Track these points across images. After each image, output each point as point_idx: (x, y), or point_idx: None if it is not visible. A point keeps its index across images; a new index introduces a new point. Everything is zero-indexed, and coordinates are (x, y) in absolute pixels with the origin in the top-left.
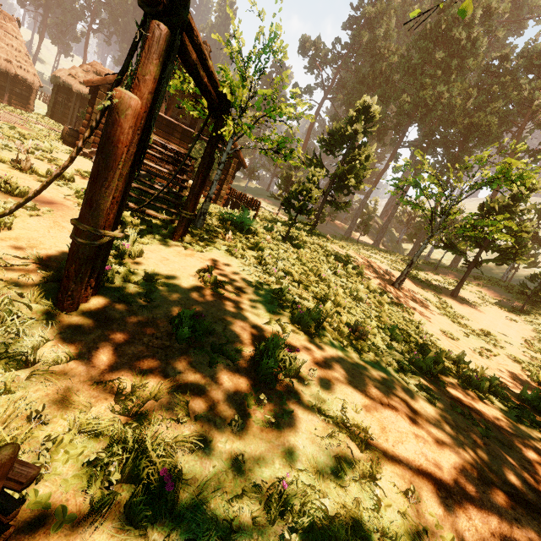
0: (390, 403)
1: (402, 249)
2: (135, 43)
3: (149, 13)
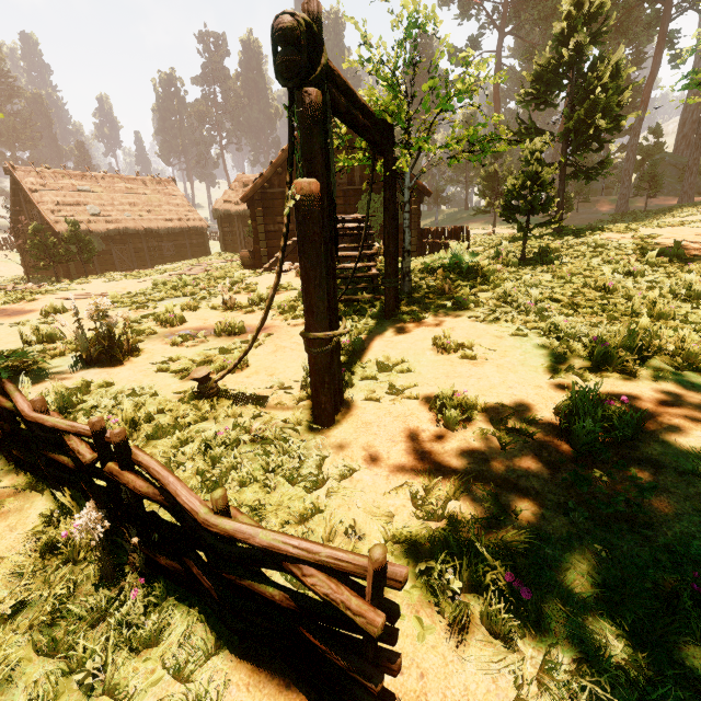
0: None
1: None
2: (291, 127)
3: (293, 87)
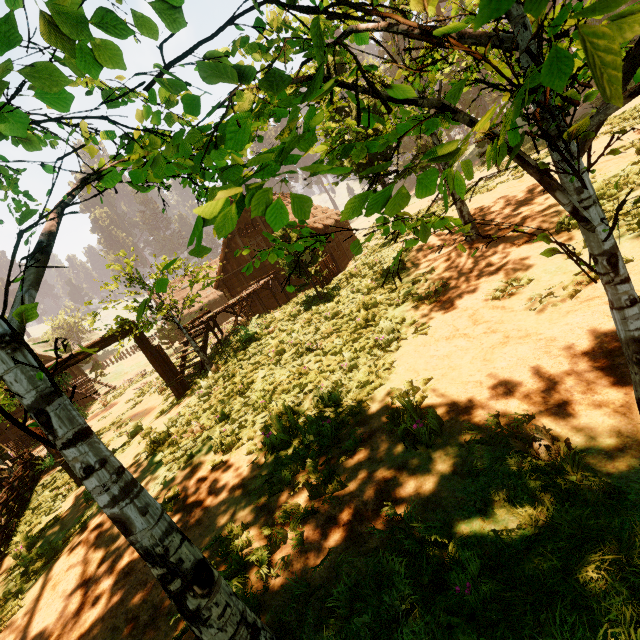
0: None
1: None
2: None
3: None
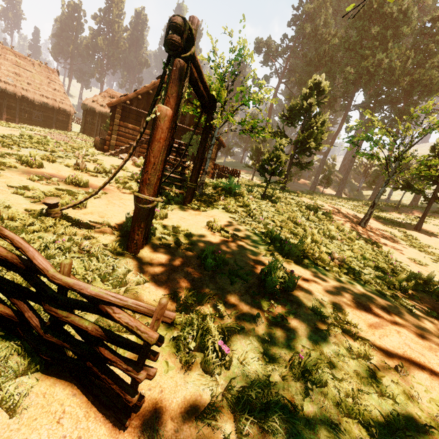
0: (372, 309)
1: (363, 196)
2: (164, 75)
3: (172, 55)
